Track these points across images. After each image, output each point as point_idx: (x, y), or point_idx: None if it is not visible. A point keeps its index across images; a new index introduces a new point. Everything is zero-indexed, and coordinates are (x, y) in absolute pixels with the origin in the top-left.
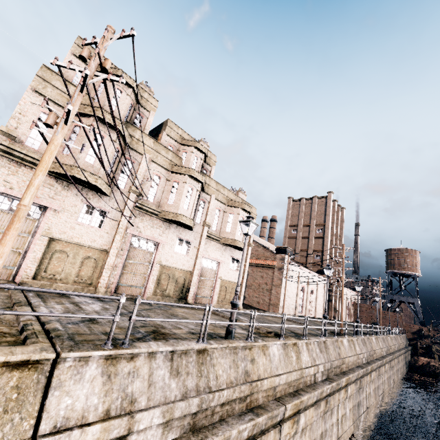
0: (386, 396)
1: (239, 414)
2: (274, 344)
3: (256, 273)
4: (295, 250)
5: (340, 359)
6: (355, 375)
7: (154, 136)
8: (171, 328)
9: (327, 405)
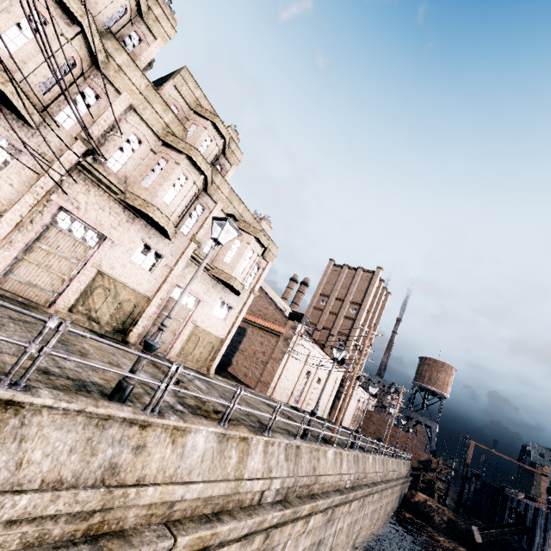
0: (362, 534)
1: (56, 546)
2: (203, 431)
3: (256, 337)
4: (317, 325)
5: (313, 477)
6: (328, 503)
7: (157, 85)
8: (5, 353)
9: (266, 542)
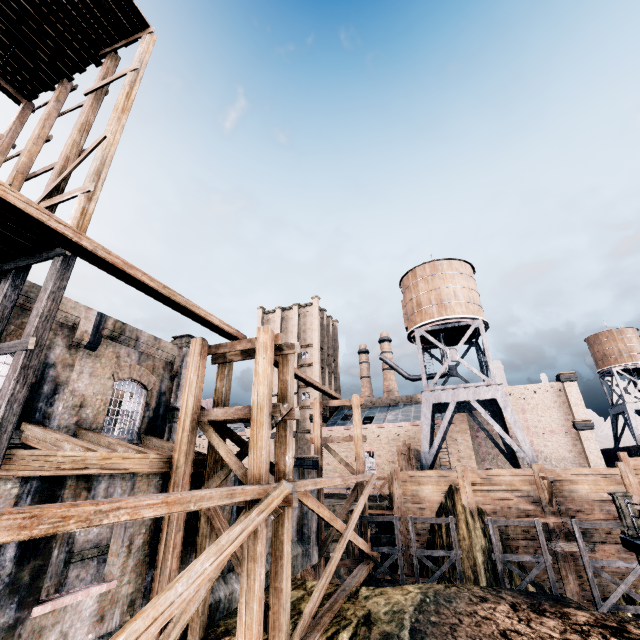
0: None
1: None
2: None
3: None
4: None
5: None
6: None
7: None
8: None
9: None
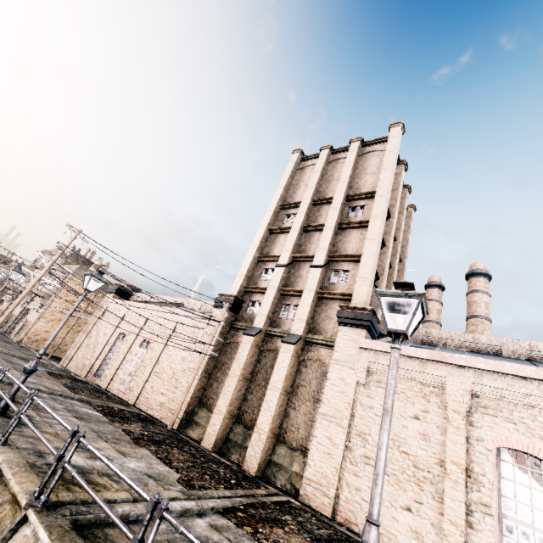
0: None
1: None
2: None
3: None
4: None
5: None
6: None
7: None
8: None
9: None
